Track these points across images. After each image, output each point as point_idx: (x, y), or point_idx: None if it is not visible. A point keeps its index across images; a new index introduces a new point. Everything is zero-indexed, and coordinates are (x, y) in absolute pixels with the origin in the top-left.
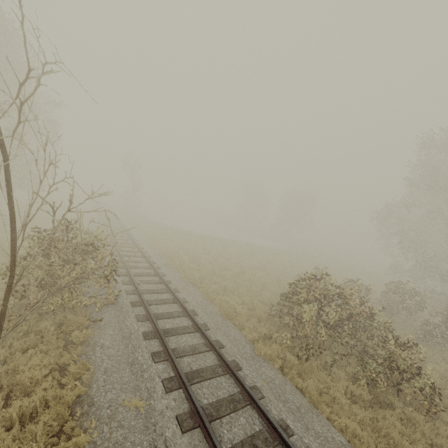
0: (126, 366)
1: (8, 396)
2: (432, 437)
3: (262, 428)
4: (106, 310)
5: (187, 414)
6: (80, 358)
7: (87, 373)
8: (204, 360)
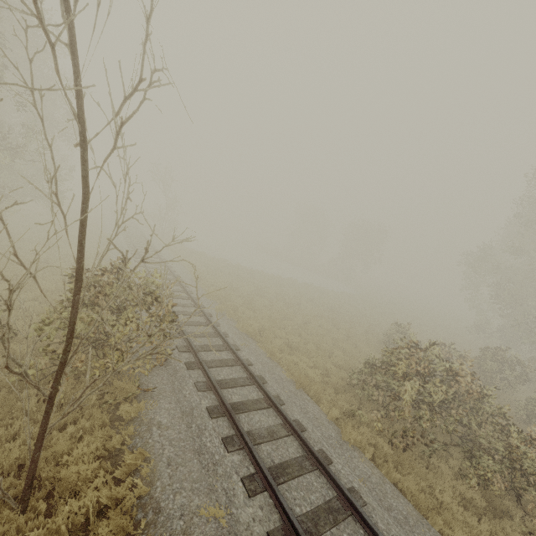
0: (193, 455)
1: (49, 493)
2: None
3: None
4: (157, 373)
5: (280, 530)
6: (134, 441)
7: (146, 464)
8: (286, 449)
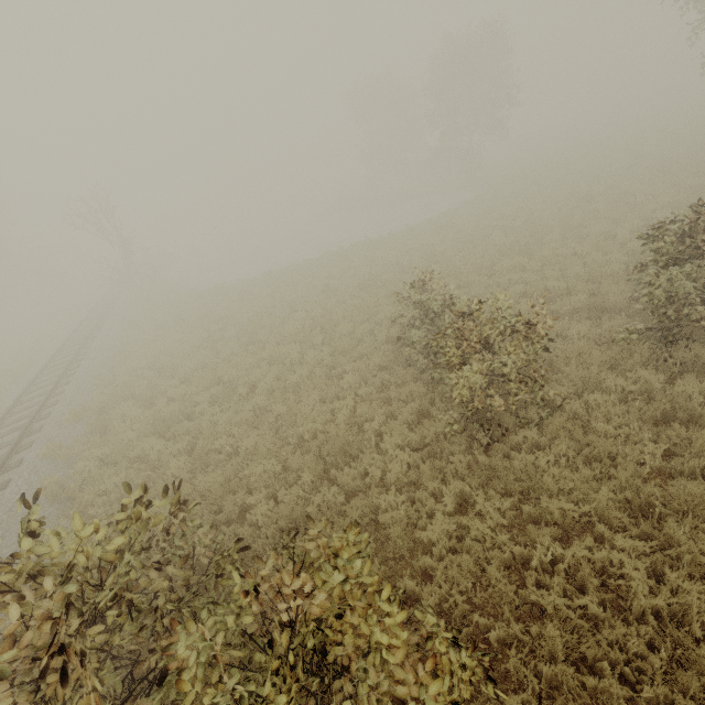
0: None
1: None
2: None
3: None
4: None
5: None
6: None
7: None
8: None
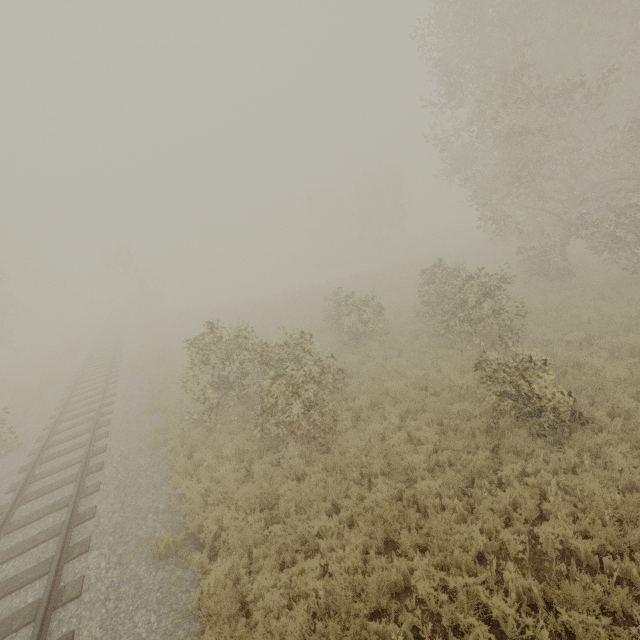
0: None
1: None
2: (301, 467)
3: (61, 522)
4: (9, 455)
5: None
6: None
7: None
8: (67, 473)
